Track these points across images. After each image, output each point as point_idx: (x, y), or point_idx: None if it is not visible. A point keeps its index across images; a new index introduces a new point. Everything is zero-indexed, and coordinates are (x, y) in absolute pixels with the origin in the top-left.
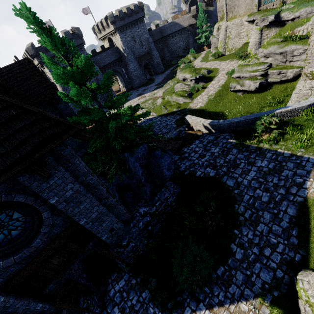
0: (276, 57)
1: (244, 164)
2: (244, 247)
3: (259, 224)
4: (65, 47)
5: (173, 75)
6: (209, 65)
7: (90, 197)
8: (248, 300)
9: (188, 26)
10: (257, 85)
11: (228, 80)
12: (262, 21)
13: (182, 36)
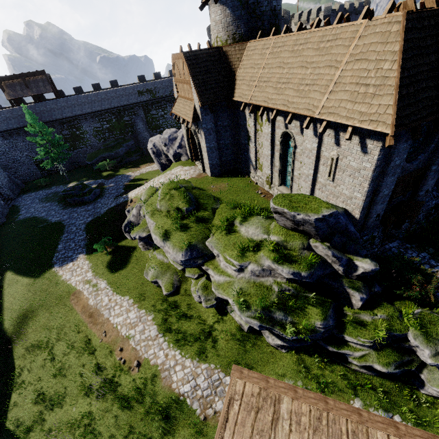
0: None
1: None
2: None
3: None
4: None
5: None
6: None
7: None
8: None
9: None
10: None
11: None
12: None
13: None
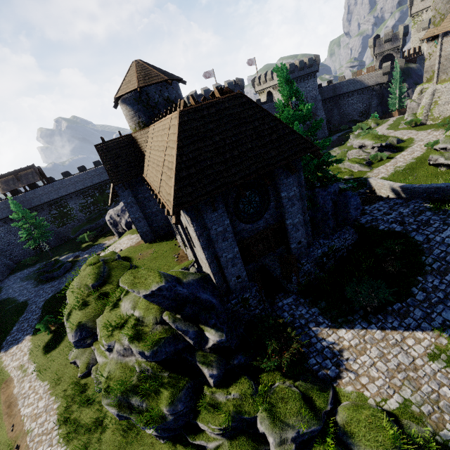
0: None
1: (438, 224)
2: (426, 291)
3: (448, 275)
4: None
5: (341, 142)
6: (400, 133)
7: (299, 204)
8: (424, 330)
9: (373, 85)
10: None
11: (427, 153)
12: None
13: (363, 97)
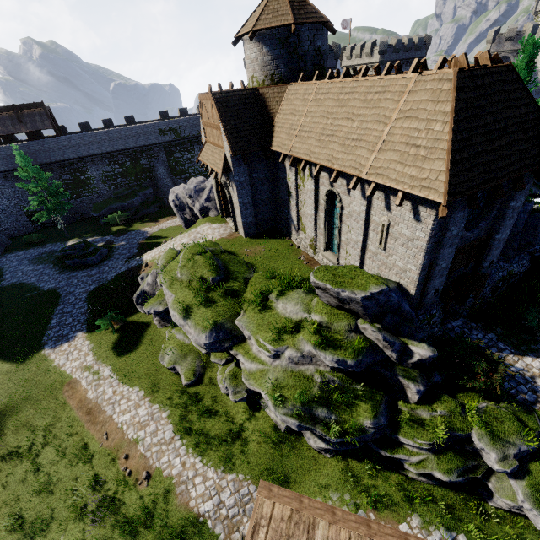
0: None
1: None
2: None
3: None
4: None
5: None
6: None
7: (515, 218)
8: None
9: None
10: None
11: None
12: None
13: None
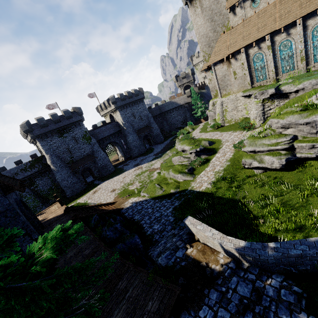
0: (300, 127)
1: None
2: None
3: None
4: (62, 123)
5: (172, 145)
6: (209, 135)
7: None
8: None
9: (184, 104)
10: (283, 161)
11: (236, 153)
12: (261, 95)
13: (180, 112)
